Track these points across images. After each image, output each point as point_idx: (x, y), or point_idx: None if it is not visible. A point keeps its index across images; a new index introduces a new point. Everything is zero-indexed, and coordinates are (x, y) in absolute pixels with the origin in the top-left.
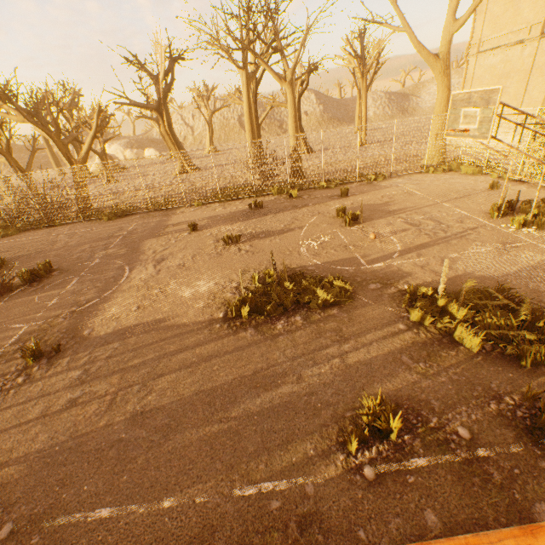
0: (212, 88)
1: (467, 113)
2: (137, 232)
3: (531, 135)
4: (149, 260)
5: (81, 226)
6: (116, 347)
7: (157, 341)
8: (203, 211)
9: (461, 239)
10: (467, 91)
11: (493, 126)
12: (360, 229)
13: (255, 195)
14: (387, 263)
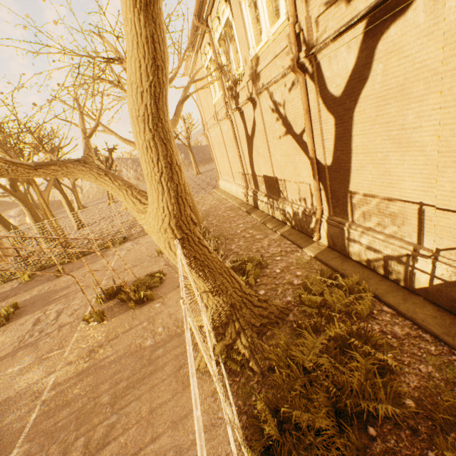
0: None
1: None
2: None
3: None
4: None
5: None
6: None
7: None
8: None
9: (31, 347)
10: None
11: None
12: None
13: (3, 281)
14: None
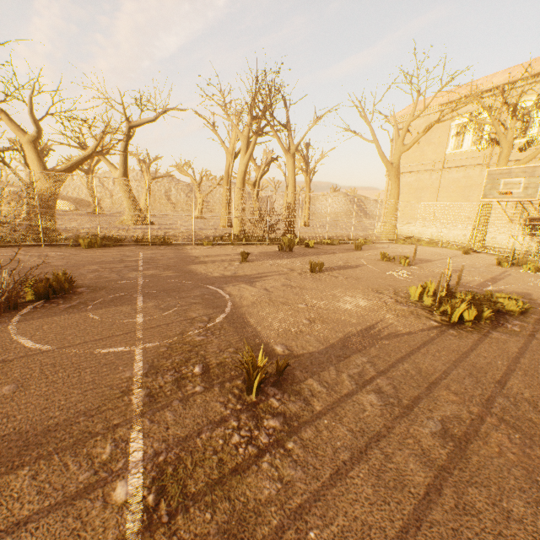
0: (156, 158)
1: (509, 182)
2: (160, 259)
3: (476, 221)
4: (230, 280)
5: (45, 250)
6: (368, 361)
7: (413, 350)
8: (223, 249)
9: (512, 276)
10: (506, 168)
11: (539, 189)
12: (421, 268)
13: (268, 242)
14: (495, 287)
